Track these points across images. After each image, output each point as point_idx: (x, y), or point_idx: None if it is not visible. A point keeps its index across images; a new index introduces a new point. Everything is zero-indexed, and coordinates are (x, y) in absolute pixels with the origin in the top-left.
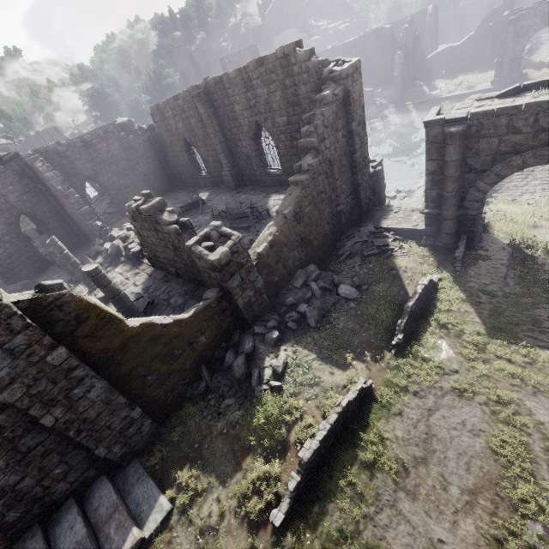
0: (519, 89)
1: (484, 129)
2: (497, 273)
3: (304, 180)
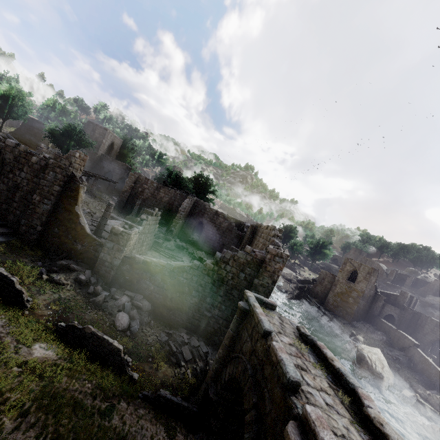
0: (309, 339)
1: (248, 320)
2: (142, 434)
3: (193, 263)
